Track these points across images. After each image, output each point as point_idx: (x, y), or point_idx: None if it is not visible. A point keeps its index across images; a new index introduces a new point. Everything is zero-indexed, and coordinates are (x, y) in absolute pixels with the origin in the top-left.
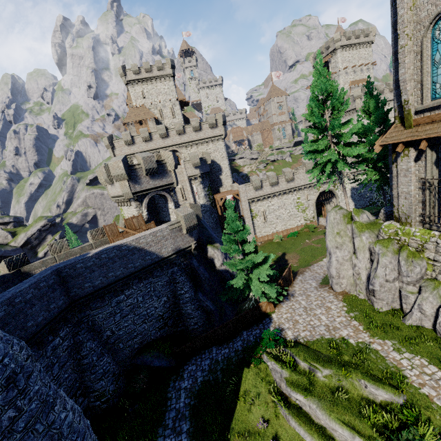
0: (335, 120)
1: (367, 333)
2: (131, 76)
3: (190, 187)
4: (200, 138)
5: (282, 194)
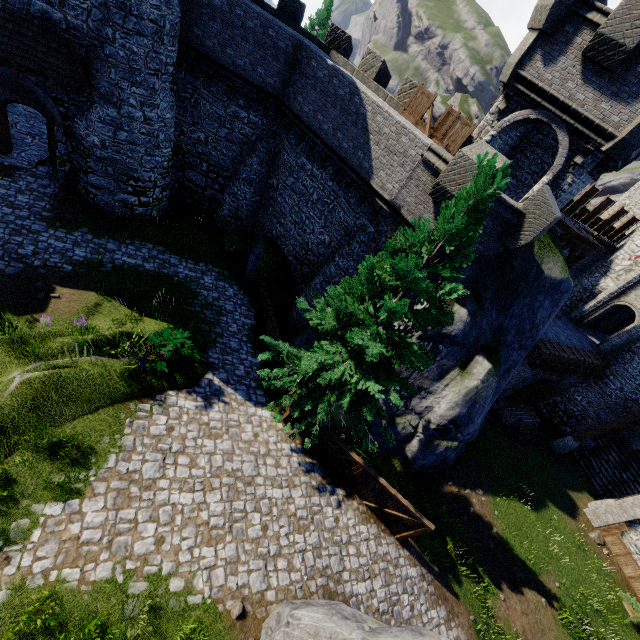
0: None
1: (41, 578)
2: None
3: None
4: None
5: None
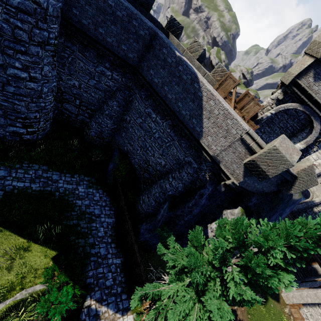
0: None
1: None
2: None
3: None
4: None
5: None
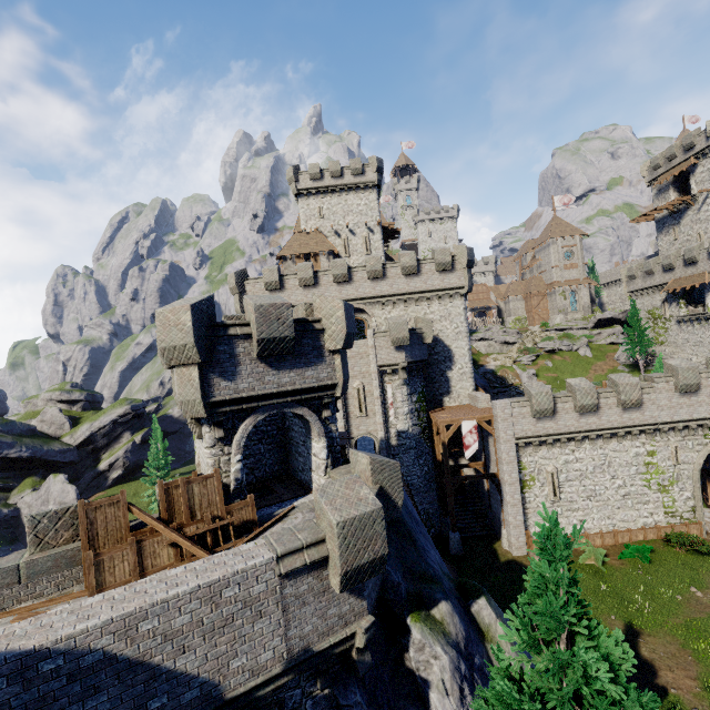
0: None
1: None
2: (307, 182)
3: (379, 390)
4: (414, 290)
5: (607, 437)
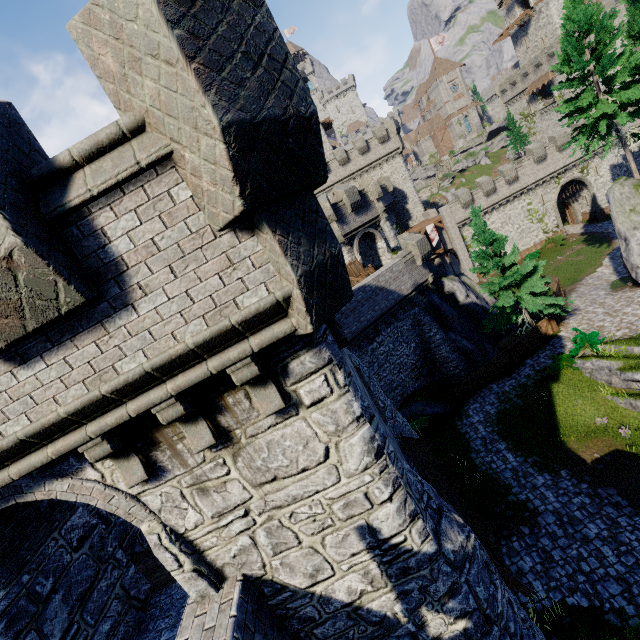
0: (605, 58)
1: None
2: None
3: None
4: (370, 162)
5: (504, 204)
